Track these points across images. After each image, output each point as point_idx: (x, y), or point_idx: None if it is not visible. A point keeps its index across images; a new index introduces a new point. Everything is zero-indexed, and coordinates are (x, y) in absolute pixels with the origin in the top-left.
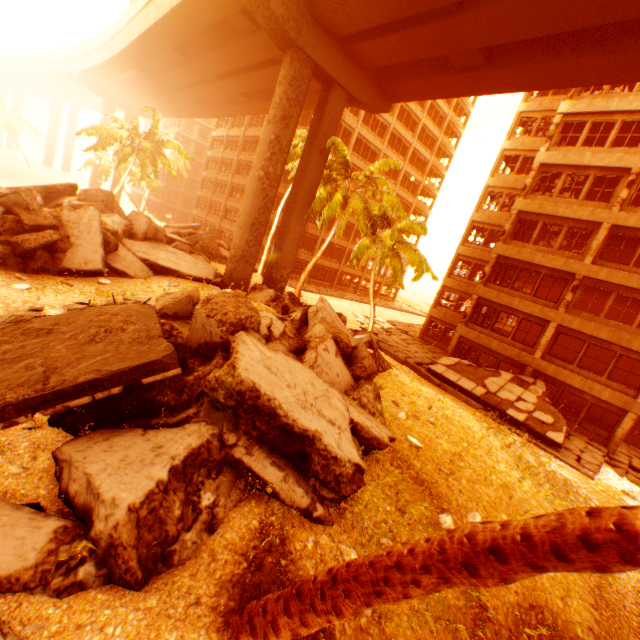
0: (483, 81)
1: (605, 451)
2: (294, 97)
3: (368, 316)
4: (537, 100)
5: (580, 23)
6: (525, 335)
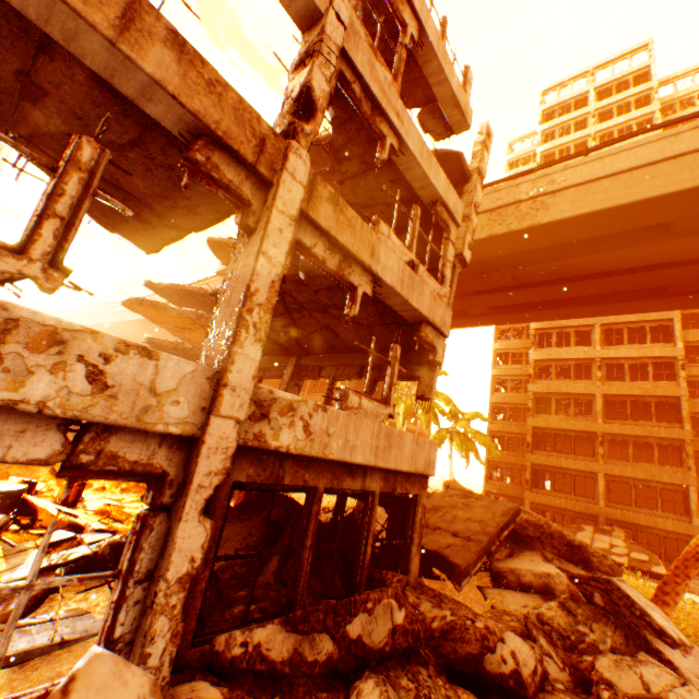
0: (489, 320)
1: (698, 577)
2: None
3: None
4: None
5: (546, 298)
6: (583, 488)
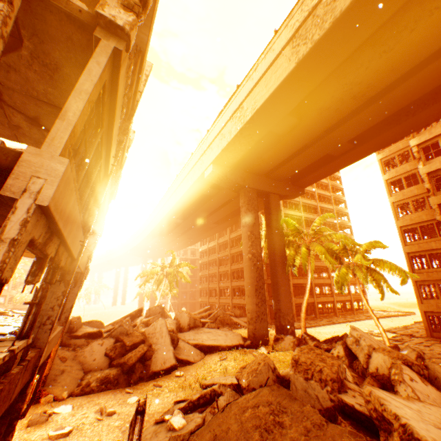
0: (357, 153)
1: None
2: (252, 208)
3: (366, 331)
4: (385, 150)
5: (404, 103)
6: None
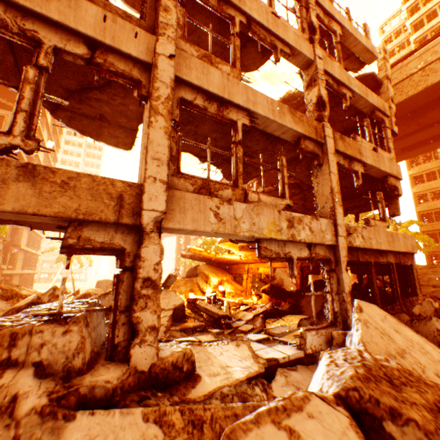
0: (402, 157)
1: None
2: None
3: None
4: None
5: None
6: None
